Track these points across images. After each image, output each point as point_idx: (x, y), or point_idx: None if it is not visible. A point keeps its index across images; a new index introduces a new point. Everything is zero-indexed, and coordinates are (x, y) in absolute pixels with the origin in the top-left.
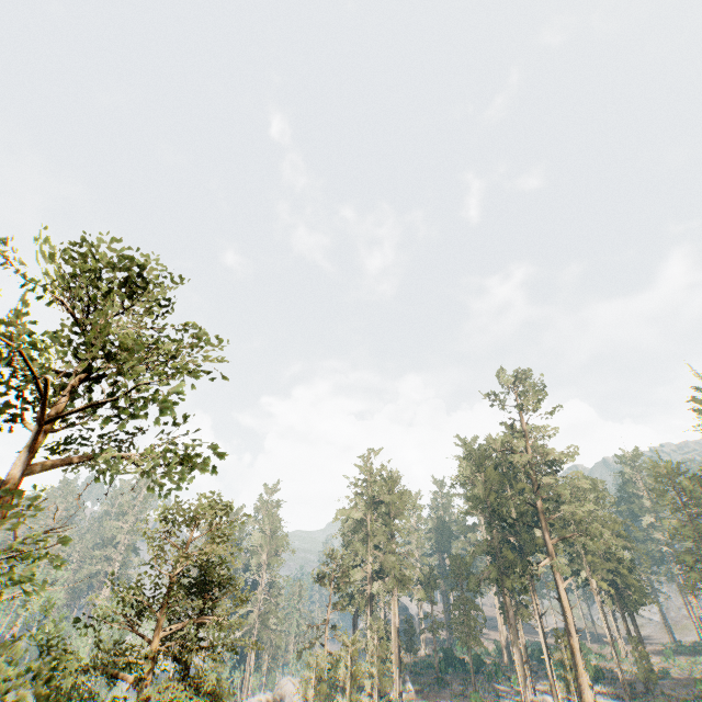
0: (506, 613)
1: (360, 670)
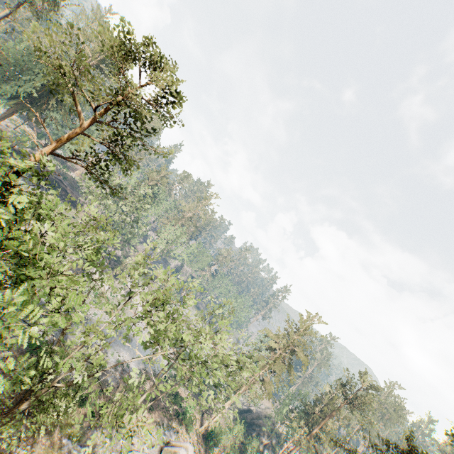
0: None
1: (341, 452)
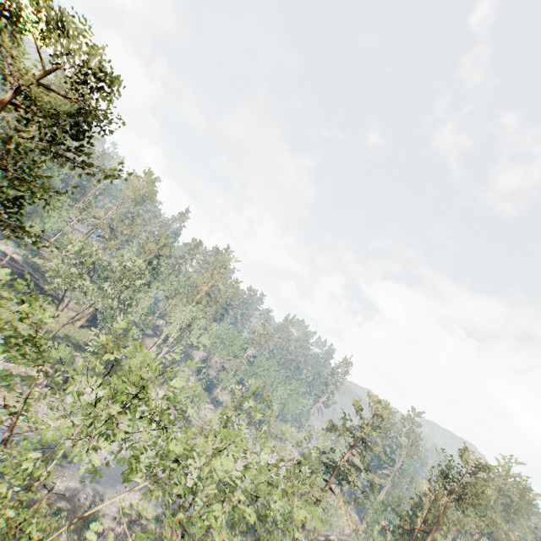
0: None
1: None
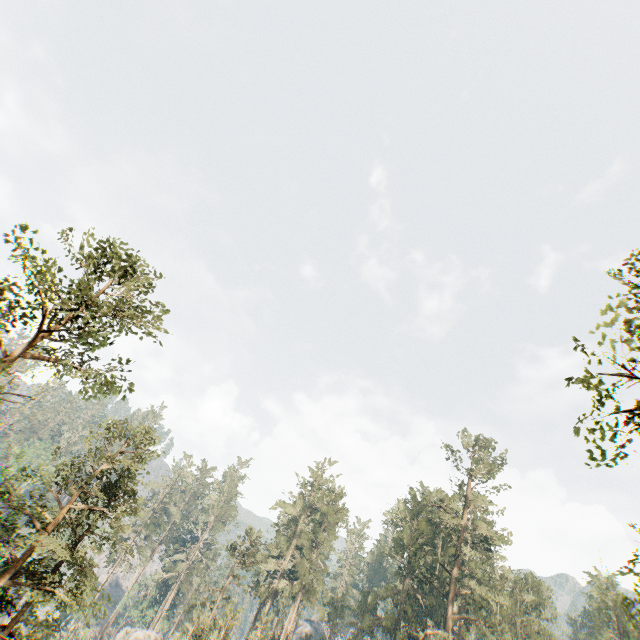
0: None
1: None
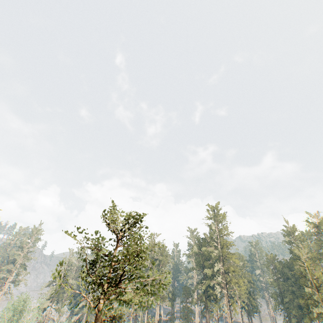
0: (206, 316)
1: None
